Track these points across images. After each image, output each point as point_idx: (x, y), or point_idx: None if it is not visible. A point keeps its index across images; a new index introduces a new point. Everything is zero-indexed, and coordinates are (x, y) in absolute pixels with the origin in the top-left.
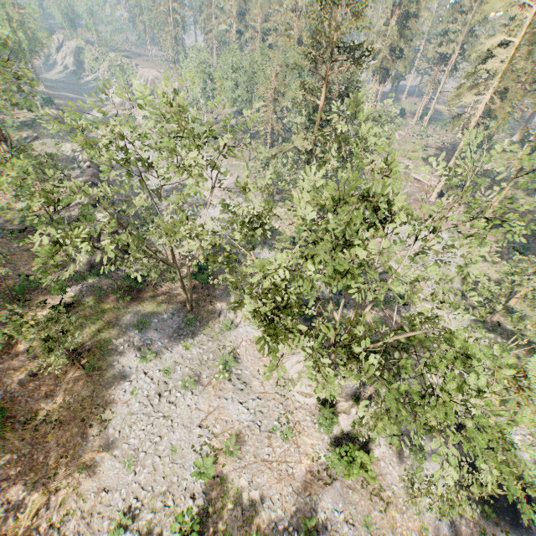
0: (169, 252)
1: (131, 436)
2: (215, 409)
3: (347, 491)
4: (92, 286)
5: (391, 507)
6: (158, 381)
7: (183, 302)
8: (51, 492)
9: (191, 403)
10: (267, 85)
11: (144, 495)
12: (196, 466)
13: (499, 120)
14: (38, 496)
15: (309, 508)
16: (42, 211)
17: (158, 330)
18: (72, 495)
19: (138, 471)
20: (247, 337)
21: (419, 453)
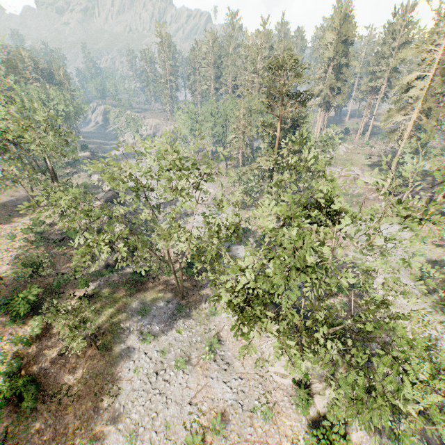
0: (165, 251)
1: (132, 411)
2: (203, 388)
3: None
4: (108, 281)
5: None
6: (156, 361)
7: (176, 292)
8: None
9: (182, 381)
10: (237, 123)
11: None
12: (187, 443)
13: (428, 132)
14: None
15: None
16: (75, 224)
17: (156, 316)
18: None
19: (138, 444)
20: (228, 322)
21: (397, 439)
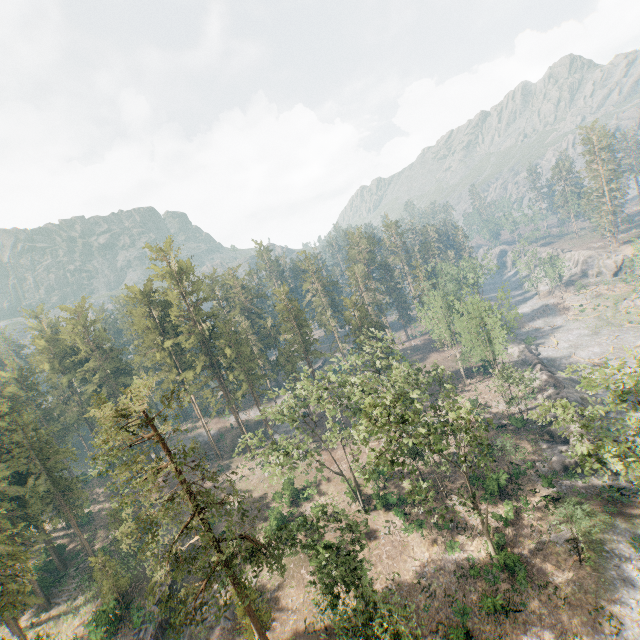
0: None
1: None
2: None
3: None
4: (570, 487)
5: None
6: None
7: None
8: None
9: None
10: None
11: None
12: None
13: None
14: None
15: None
16: (510, 410)
17: None
18: None
19: None
20: None
21: None
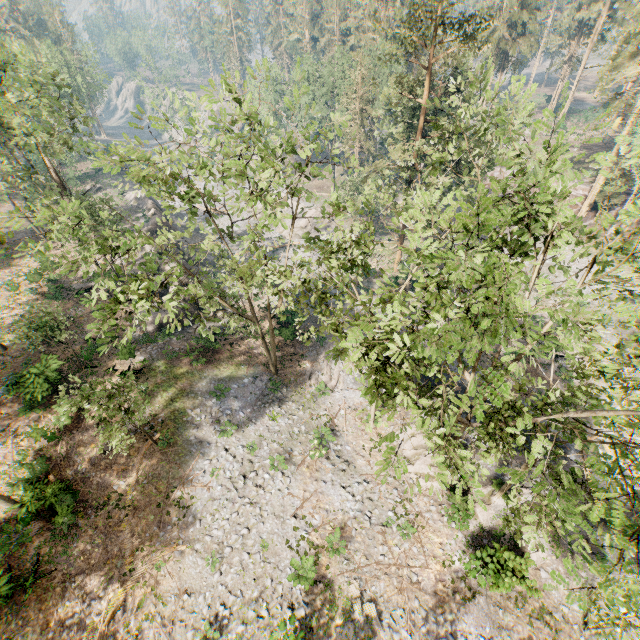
0: (246, 305)
1: (213, 527)
2: (312, 495)
3: (496, 610)
4: (163, 349)
5: (562, 637)
6: (242, 459)
7: (266, 363)
8: (127, 592)
9: (282, 486)
10: (352, 94)
11: (232, 601)
12: (293, 568)
13: None
14: (113, 595)
15: (444, 631)
16: (107, 267)
17: (239, 397)
18: (150, 596)
19: (224, 570)
20: (346, 404)
21: (597, 561)
